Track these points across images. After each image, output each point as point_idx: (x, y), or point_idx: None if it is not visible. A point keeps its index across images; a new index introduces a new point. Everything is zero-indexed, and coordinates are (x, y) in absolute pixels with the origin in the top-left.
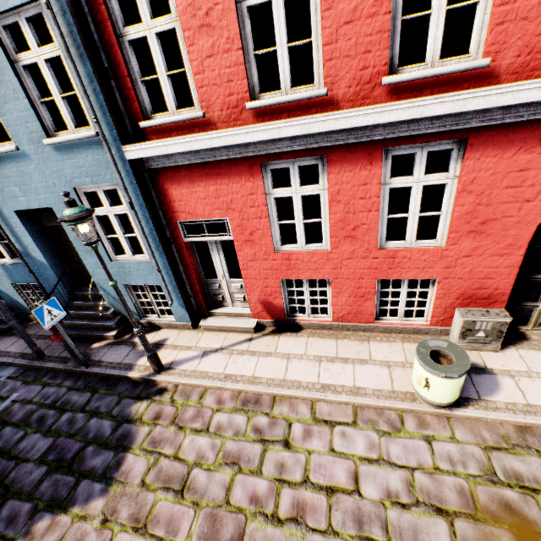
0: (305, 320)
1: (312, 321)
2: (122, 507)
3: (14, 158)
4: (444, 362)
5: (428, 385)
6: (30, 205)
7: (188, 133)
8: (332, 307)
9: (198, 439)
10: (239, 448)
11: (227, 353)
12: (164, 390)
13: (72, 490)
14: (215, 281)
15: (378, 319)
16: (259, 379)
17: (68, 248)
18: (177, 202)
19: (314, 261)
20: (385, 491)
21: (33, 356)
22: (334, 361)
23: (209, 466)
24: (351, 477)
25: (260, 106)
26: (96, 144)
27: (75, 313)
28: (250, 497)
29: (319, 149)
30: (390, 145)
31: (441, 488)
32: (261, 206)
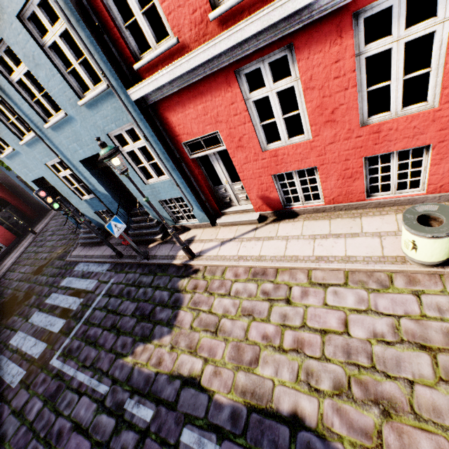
0: (300, 207)
1: (306, 207)
2: (181, 341)
3: (67, 122)
4: (435, 225)
5: (415, 247)
6: (86, 155)
7: (170, 62)
8: (322, 192)
9: (223, 301)
10: (252, 305)
11: (239, 241)
12: (197, 270)
13: (151, 331)
14: (221, 187)
15: (369, 197)
16: (264, 257)
17: (118, 181)
18: (177, 127)
19: (298, 153)
20: (372, 333)
21: (117, 256)
22: (327, 237)
23: (232, 317)
24: (341, 323)
25: (221, 12)
26: (110, 94)
27: (134, 226)
28: (262, 336)
29: (285, 38)
30: (359, 7)
31: (427, 330)
32: (243, 113)
